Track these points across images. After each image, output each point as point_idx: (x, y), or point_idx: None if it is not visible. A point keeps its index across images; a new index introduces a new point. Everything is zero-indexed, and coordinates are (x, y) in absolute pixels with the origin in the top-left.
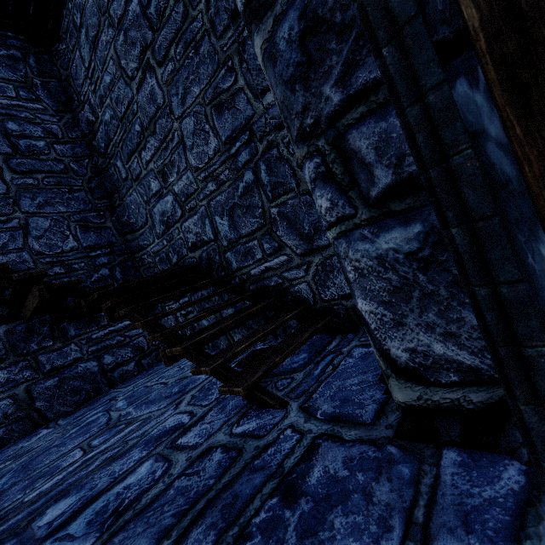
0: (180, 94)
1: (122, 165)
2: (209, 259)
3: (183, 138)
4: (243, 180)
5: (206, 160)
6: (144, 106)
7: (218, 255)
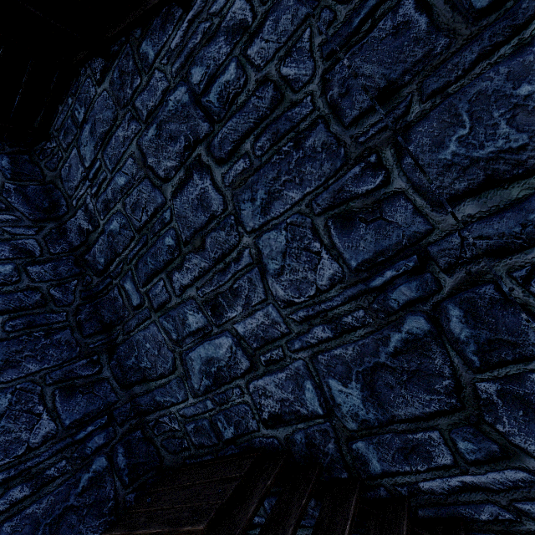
0: (260, 199)
1: (133, 288)
2: (311, 445)
3: (261, 258)
4: (400, 328)
5: (311, 292)
6: (184, 213)
7: (333, 441)
